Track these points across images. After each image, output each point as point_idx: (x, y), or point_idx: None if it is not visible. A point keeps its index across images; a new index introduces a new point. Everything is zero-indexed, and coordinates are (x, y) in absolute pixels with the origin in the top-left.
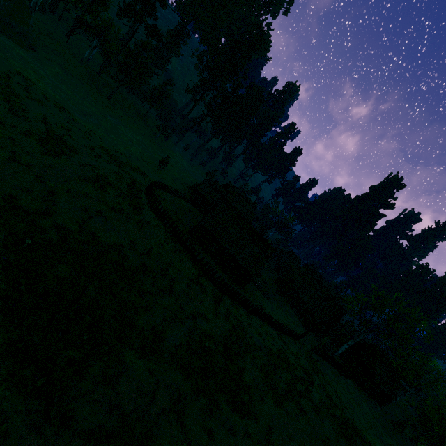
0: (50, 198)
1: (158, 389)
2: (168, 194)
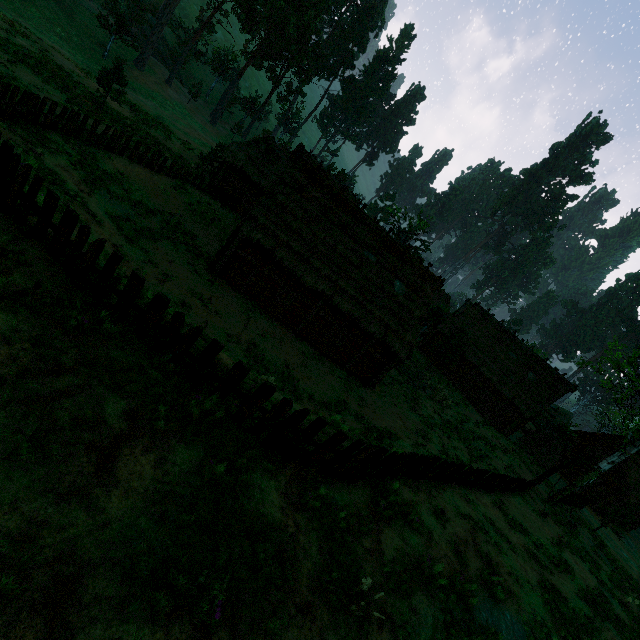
0: None
1: None
2: (135, 164)
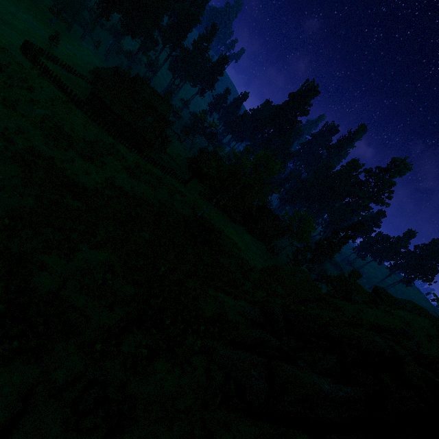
0: None
1: (3, 114)
2: (61, 68)
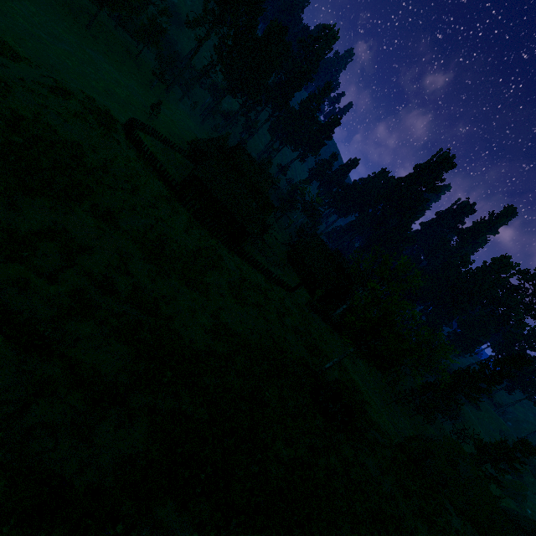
0: (3, 85)
1: (105, 238)
2: (159, 142)
